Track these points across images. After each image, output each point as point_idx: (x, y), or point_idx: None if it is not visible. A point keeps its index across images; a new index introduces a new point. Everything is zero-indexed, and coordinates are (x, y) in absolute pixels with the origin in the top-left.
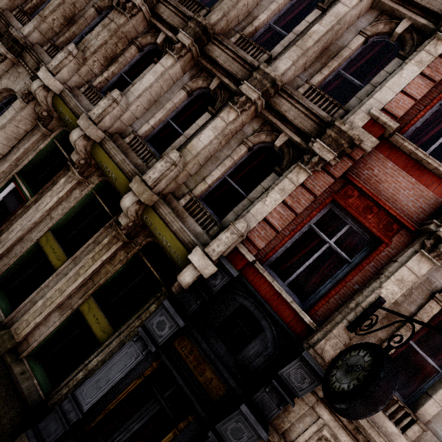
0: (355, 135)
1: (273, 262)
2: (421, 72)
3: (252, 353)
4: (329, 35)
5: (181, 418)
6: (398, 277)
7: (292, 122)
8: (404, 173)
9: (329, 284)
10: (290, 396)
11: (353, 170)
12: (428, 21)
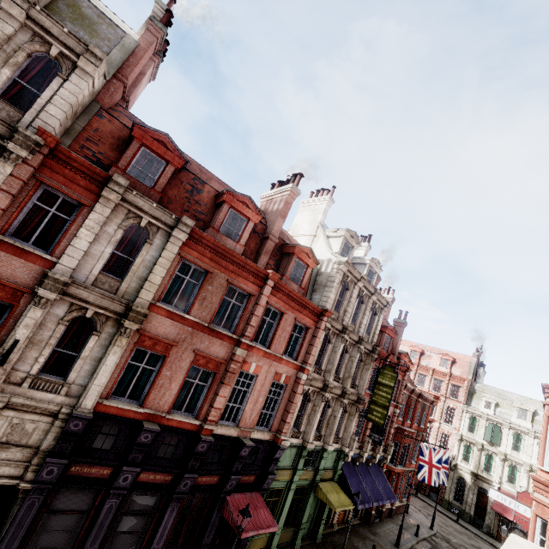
0: None
1: None
2: (0, 187)
3: None
4: None
5: None
6: (25, 324)
7: None
8: (15, 257)
9: None
10: None
11: None
12: None
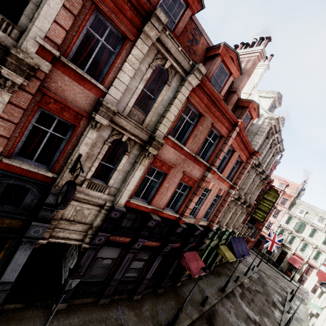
0: (31, 63)
1: (20, 152)
2: (64, 4)
3: (29, 201)
4: None
5: (5, 243)
6: (85, 142)
7: None
8: (76, 83)
9: (58, 153)
10: (55, 207)
11: (45, 84)
12: None
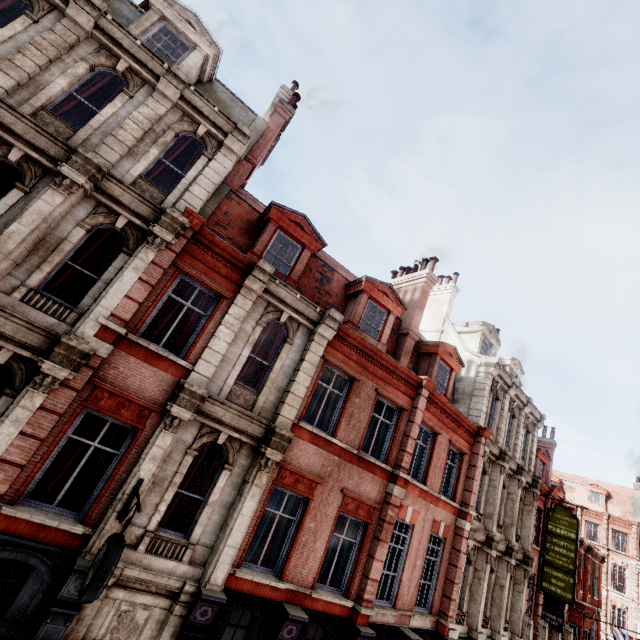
0: (86, 349)
1: (35, 490)
2: (140, 277)
3: (26, 598)
4: (37, 234)
5: None
6: (151, 456)
7: (12, 338)
8: (146, 364)
9: (102, 484)
10: (76, 607)
11: (100, 372)
12: (142, 222)
